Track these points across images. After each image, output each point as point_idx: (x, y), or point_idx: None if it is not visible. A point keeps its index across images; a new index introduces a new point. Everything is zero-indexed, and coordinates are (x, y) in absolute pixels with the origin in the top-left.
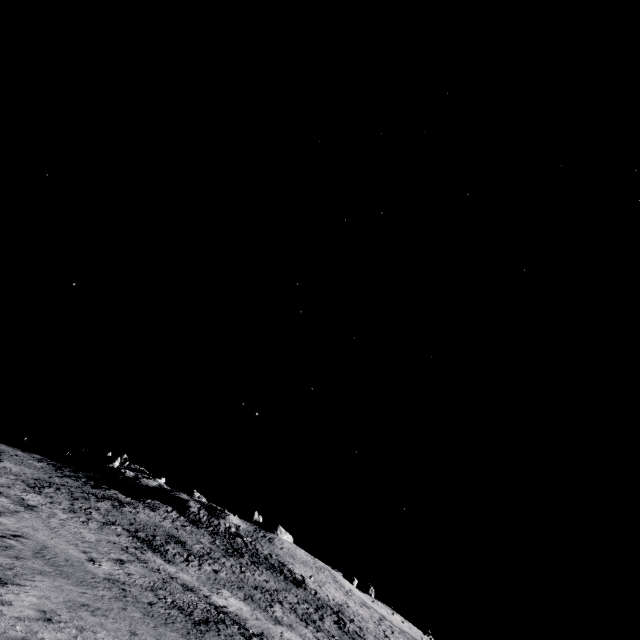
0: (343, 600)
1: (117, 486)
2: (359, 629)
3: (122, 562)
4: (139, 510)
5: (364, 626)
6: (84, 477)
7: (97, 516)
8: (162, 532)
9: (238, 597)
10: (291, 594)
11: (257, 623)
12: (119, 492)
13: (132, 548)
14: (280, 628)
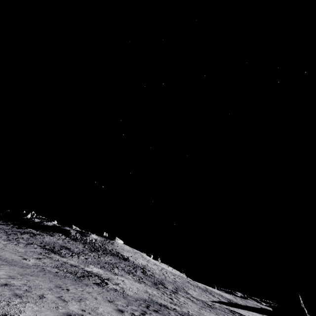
0: (146, 264)
1: (31, 227)
2: (152, 273)
3: (40, 258)
4: (44, 236)
5: (154, 272)
6: (11, 224)
7: (22, 241)
8: (58, 245)
9: (97, 267)
10: (122, 264)
11: (106, 275)
12: (32, 229)
13: (43, 253)
14: (117, 276)
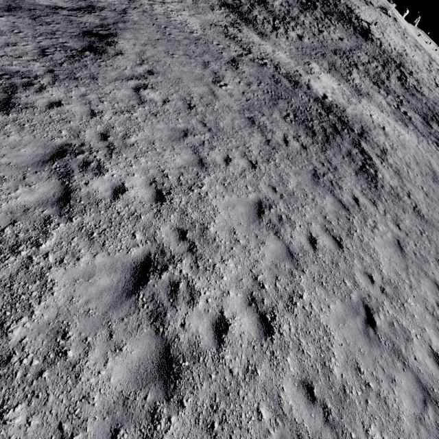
0: (401, 47)
1: None
2: (416, 83)
3: (235, 64)
4: None
5: (420, 78)
6: None
7: None
8: None
9: (324, 68)
10: (362, 52)
11: (352, 110)
12: None
13: (230, 27)
14: (364, 105)
